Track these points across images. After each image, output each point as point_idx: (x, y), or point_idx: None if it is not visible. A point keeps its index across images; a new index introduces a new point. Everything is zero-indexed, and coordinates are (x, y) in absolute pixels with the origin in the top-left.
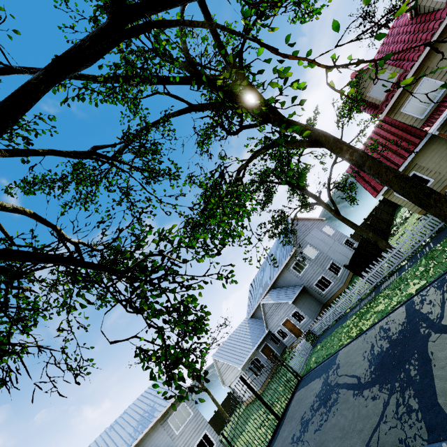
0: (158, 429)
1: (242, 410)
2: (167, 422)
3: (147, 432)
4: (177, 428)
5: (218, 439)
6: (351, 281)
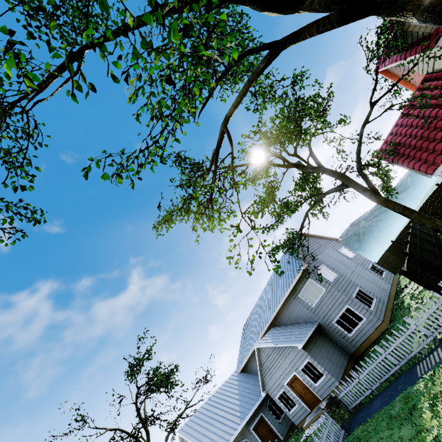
0: None
1: None
2: None
3: None
4: None
5: None
6: (393, 317)
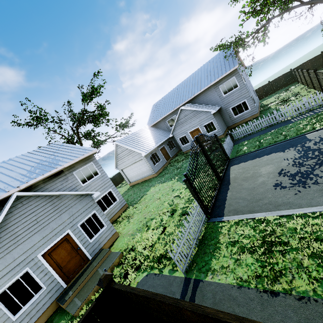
0: (61, 177)
1: (126, 188)
2: (72, 174)
3: (47, 176)
4: (83, 181)
5: (120, 197)
6: (262, 113)
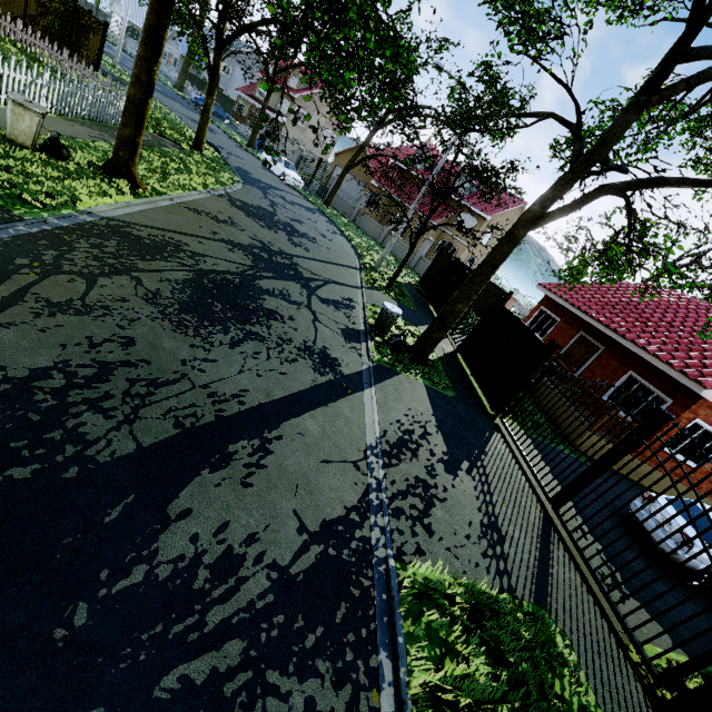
0: None
1: None
2: None
3: None
4: None
5: None
6: None
